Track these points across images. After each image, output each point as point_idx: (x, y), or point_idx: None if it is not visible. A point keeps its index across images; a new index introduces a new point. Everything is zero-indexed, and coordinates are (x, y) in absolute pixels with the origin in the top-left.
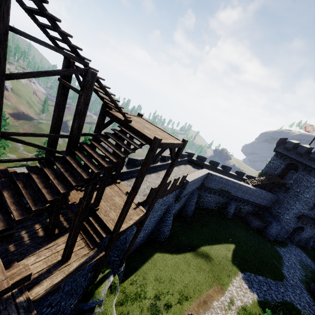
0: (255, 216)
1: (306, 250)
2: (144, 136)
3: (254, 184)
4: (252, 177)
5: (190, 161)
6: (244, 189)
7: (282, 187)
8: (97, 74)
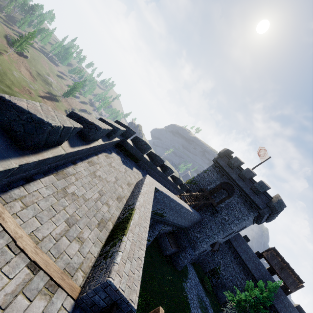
0: (171, 238)
1: (197, 268)
2: None
3: (191, 203)
4: (185, 188)
5: (120, 145)
6: (182, 212)
7: (210, 207)
8: None
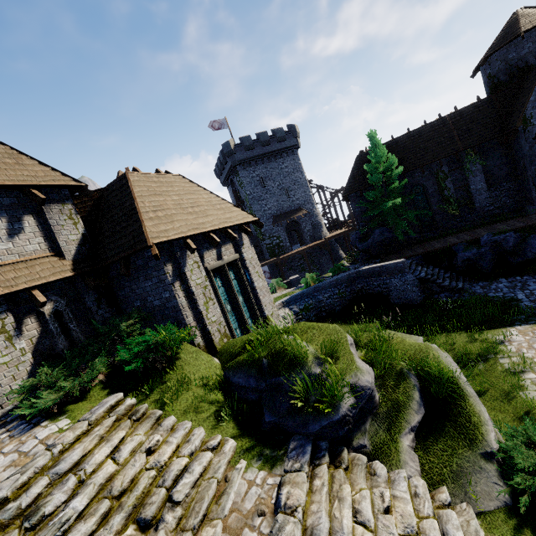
0: None
1: None
2: (340, 189)
3: None
4: None
5: None
6: None
7: None
8: (323, 186)
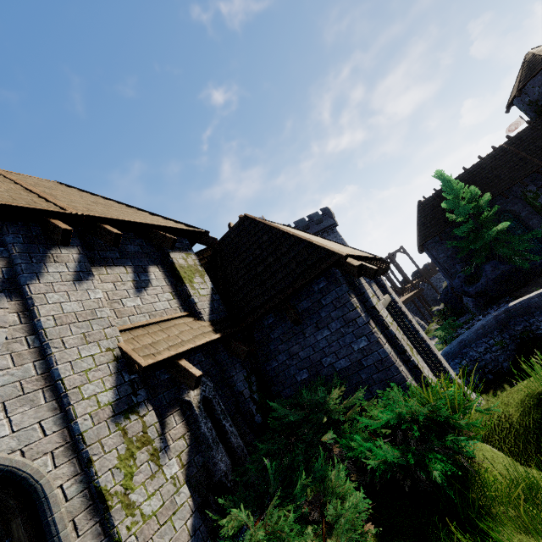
0: None
1: None
2: (387, 257)
3: None
4: None
5: None
6: None
7: None
8: None
